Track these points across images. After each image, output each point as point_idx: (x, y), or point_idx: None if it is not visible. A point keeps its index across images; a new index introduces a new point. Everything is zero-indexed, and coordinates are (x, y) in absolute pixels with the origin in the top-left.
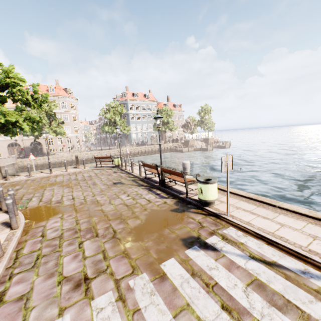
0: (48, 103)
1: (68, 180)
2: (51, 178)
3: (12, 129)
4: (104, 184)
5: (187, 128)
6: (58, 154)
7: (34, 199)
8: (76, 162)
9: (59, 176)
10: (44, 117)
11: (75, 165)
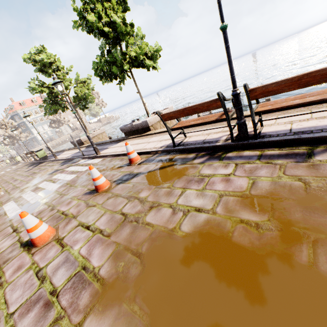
0: None
1: None
2: None
3: None
4: None
5: None
6: None
7: None
8: None
9: None
10: None
11: None
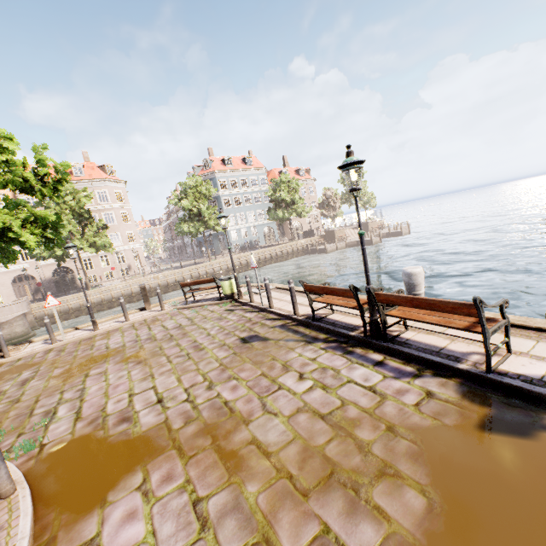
0: (75, 194)
1: (136, 343)
2: (97, 342)
3: (4, 247)
4: (219, 345)
5: (328, 209)
6: (105, 285)
7: (61, 411)
8: (144, 298)
9: (114, 334)
10: (71, 221)
11: (138, 301)
